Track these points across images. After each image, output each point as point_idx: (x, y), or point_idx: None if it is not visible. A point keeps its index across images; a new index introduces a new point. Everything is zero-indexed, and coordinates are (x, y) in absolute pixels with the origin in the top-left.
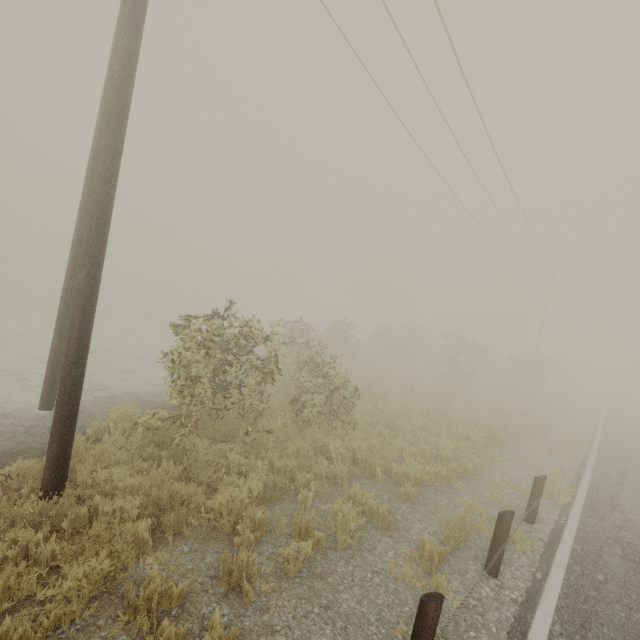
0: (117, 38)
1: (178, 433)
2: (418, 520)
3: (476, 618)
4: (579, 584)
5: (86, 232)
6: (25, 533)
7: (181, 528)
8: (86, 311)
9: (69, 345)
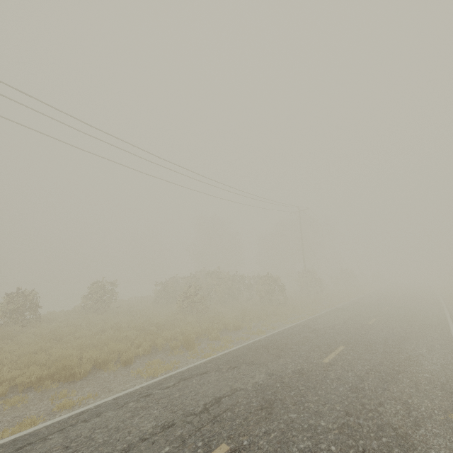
0: None
1: None
2: None
3: None
4: None
5: None
6: None
7: None
8: None
9: None
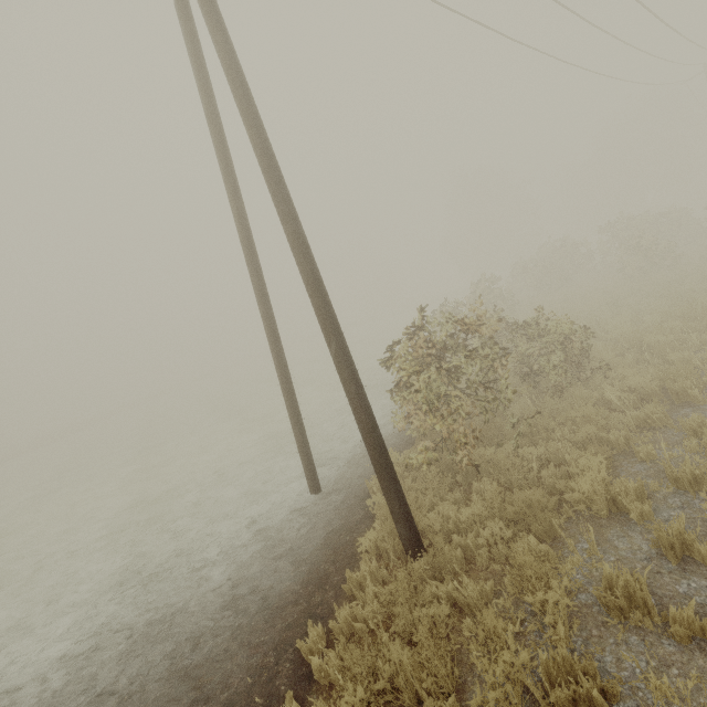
0: (211, 119)
1: (460, 454)
2: None
3: None
4: None
5: (314, 307)
6: (439, 587)
7: (554, 531)
8: (354, 377)
9: (358, 415)
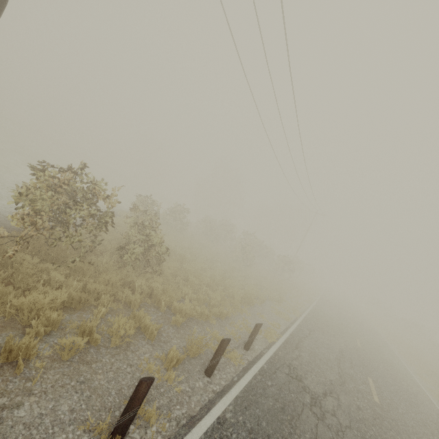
0: None
1: (11, 248)
2: (176, 338)
3: (185, 398)
4: (256, 385)
5: None
6: None
7: None
8: None
9: None
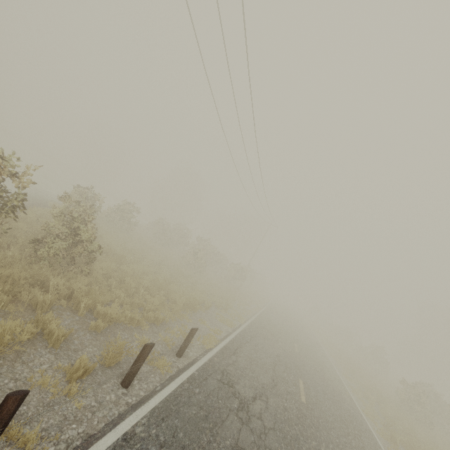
0: None
1: None
2: (93, 345)
3: (87, 415)
4: (181, 394)
5: None
6: None
7: None
8: None
9: None
